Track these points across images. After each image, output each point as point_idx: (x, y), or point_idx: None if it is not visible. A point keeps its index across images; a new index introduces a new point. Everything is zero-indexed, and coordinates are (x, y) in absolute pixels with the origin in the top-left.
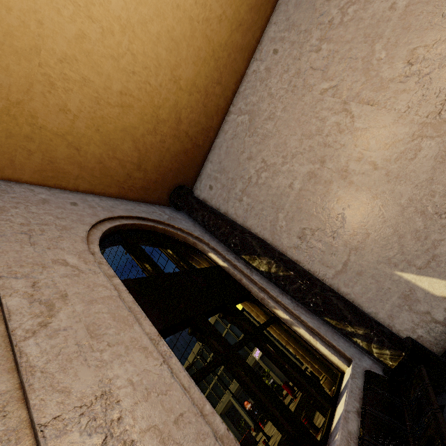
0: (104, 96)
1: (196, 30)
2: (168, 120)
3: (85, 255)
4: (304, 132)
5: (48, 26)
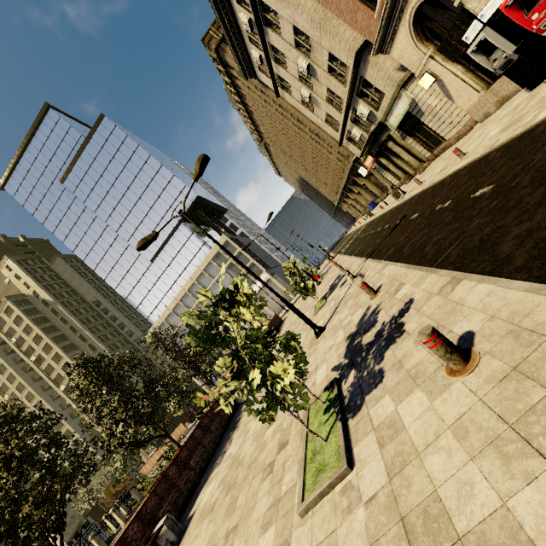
0: None
1: None
2: None
3: None
4: None
5: None
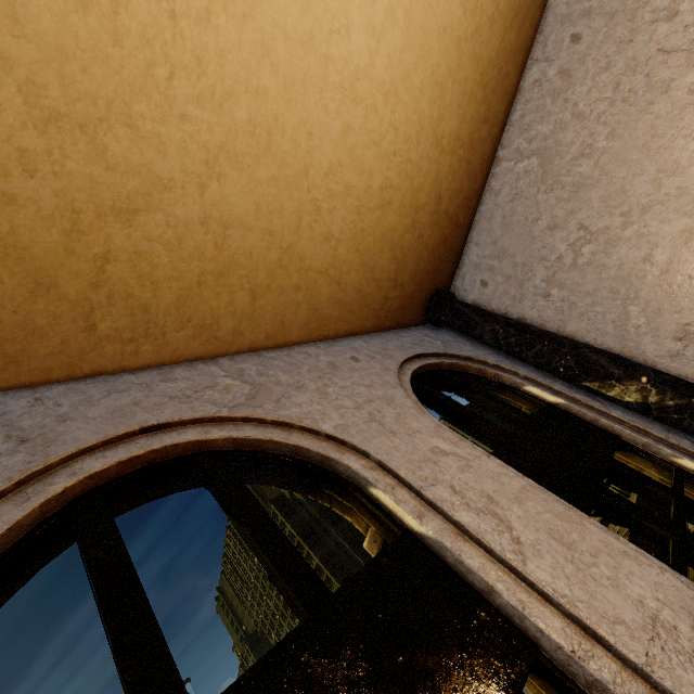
0: (364, 201)
1: (463, 53)
2: (428, 203)
3: (443, 434)
4: (663, 166)
5: (316, 135)
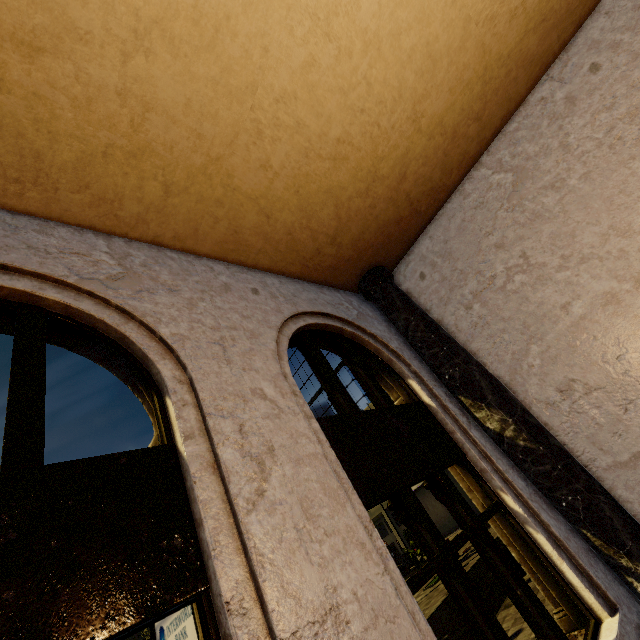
0: (316, 146)
1: (470, 37)
2: (389, 176)
3: (280, 382)
4: (617, 224)
5: (273, 54)
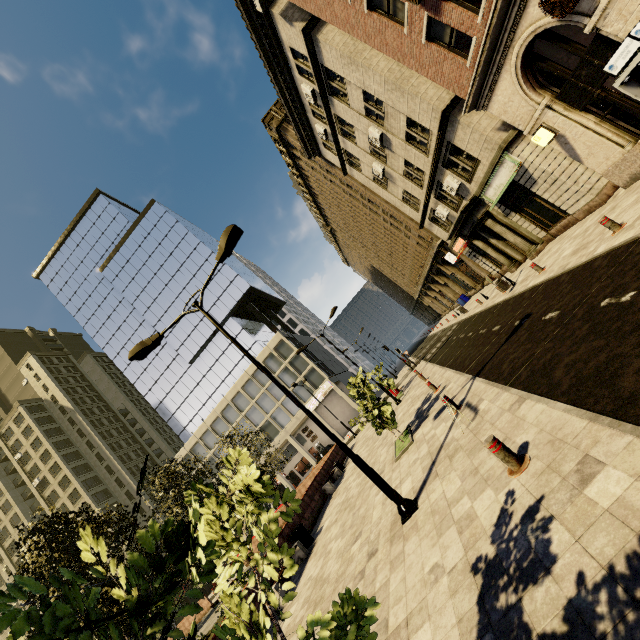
0: None
1: None
2: None
3: None
4: None
5: None
